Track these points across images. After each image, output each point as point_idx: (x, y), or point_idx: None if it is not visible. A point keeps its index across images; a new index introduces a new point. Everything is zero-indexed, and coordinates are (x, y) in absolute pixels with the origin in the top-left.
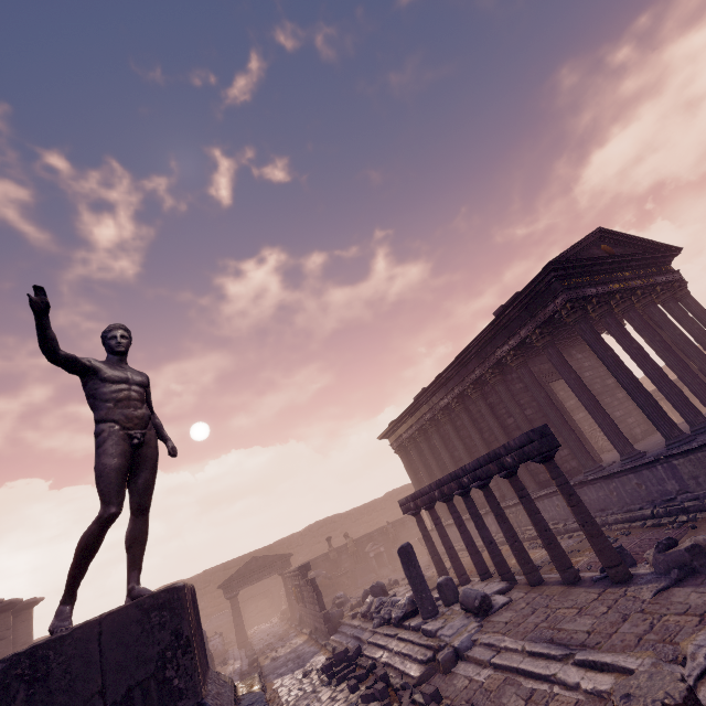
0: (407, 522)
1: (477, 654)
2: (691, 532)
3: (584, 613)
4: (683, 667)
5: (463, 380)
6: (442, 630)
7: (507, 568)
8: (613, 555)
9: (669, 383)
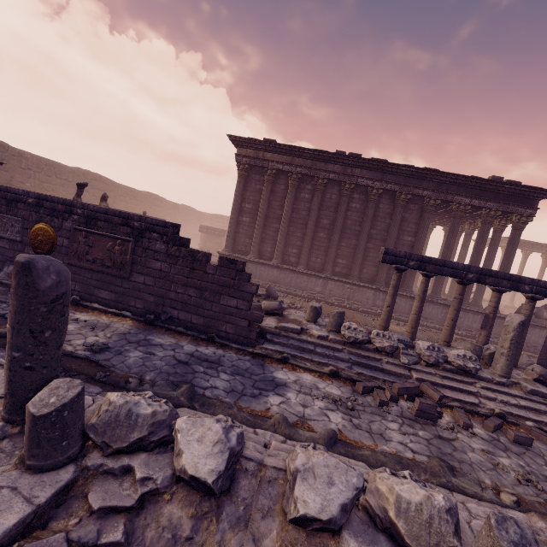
0: None
1: None
2: None
3: None
4: None
5: (408, 186)
6: None
7: None
8: None
9: None
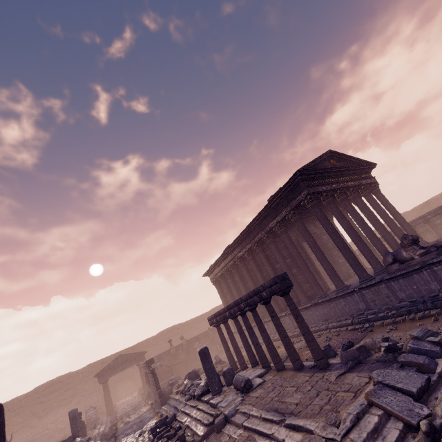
0: (221, 327)
1: (236, 419)
2: (369, 334)
3: (298, 391)
4: (337, 429)
5: (251, 240)
6: (221, 403)
7: (266, 360)
8: (319, 352)
9: (363, 244)
